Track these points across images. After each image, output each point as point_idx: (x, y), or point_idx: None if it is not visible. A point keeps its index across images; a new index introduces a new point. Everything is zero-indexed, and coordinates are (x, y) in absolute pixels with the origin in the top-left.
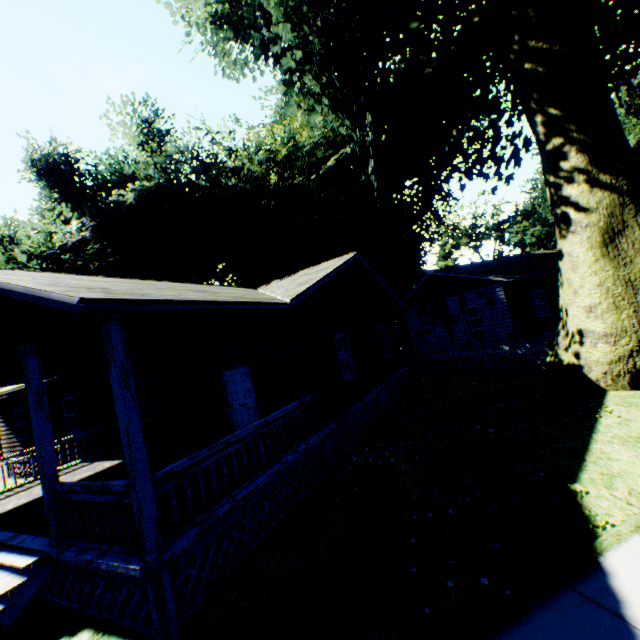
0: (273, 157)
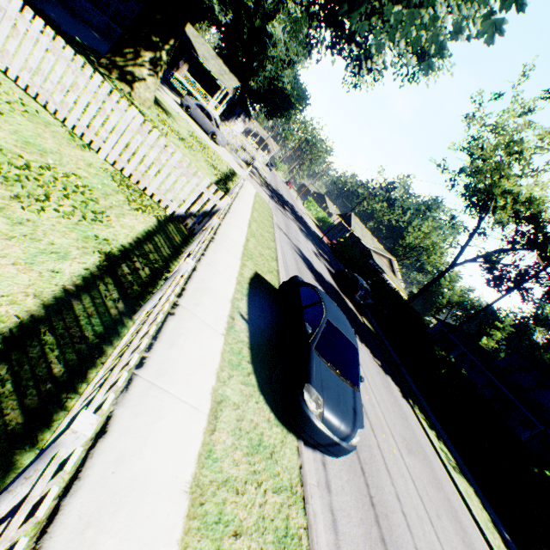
0: None
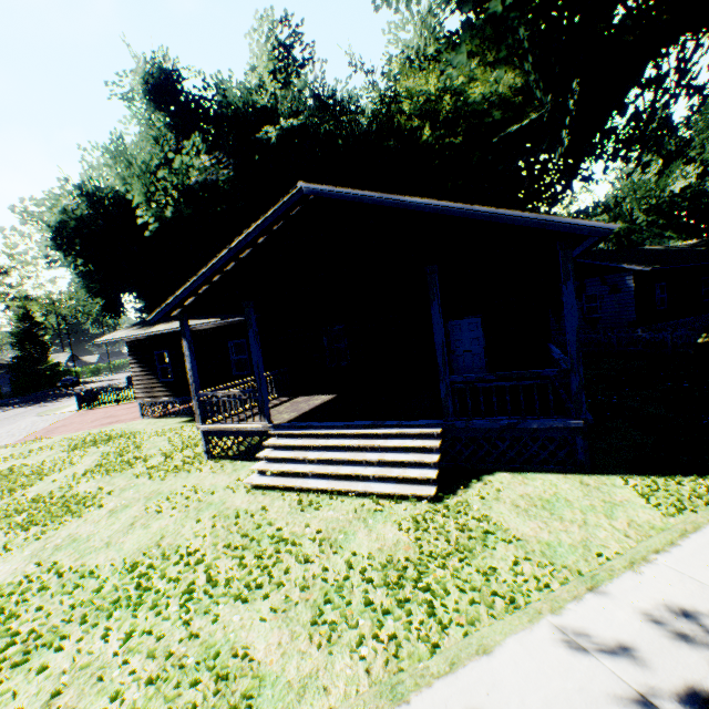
0: (439, 111)
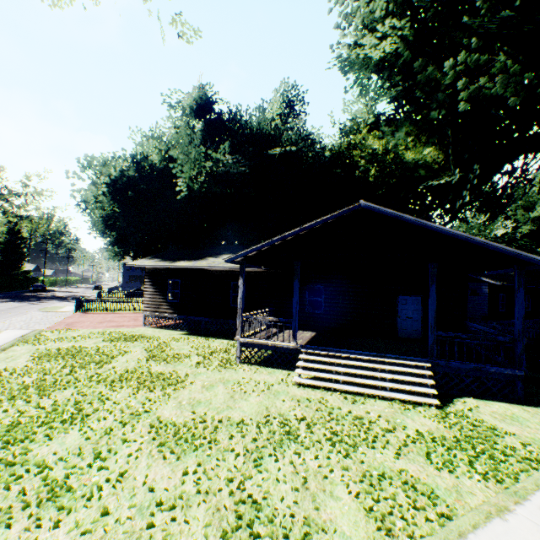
0: (385, 162)
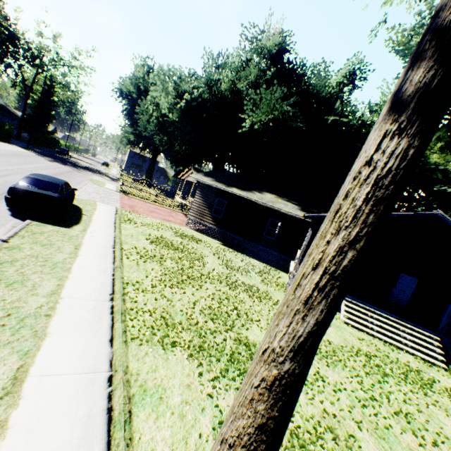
0: None
